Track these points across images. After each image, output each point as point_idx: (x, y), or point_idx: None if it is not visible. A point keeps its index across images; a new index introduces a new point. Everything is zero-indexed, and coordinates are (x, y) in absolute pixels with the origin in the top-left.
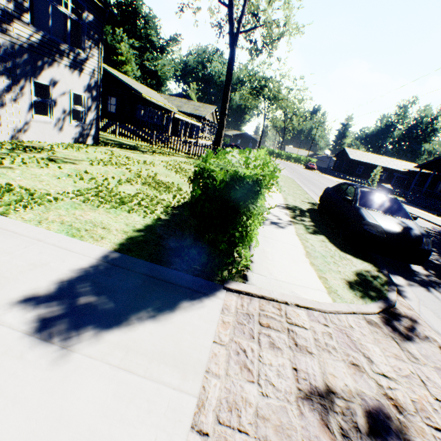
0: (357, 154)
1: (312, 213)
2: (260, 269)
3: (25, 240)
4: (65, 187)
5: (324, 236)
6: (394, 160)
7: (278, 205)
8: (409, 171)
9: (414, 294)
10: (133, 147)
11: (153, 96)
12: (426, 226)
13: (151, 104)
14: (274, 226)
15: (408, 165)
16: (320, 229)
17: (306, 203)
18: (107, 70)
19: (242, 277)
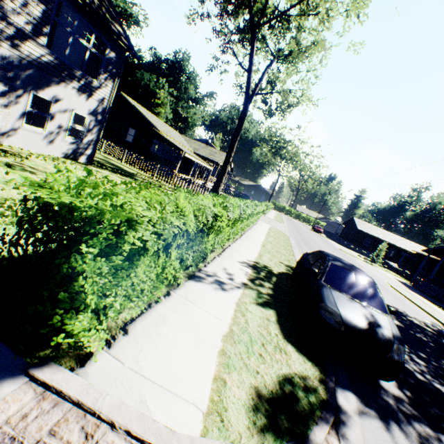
0: (366, 226)
1: (281, 279)
2: (127, 349)
3: None
4: None
5: (274, 312)
6: (403, 239)
7: (243, 261)
8: (418, 254)
9: (362, 434)
10: (130, 174)
11: (171, 135)
12: (424, 320)
13: (165, 141)
14: (215, 286)
15: (418, 246)
16: (277, 301)
17: (283, 265)
18: (134, 106)
19: (81, 358)
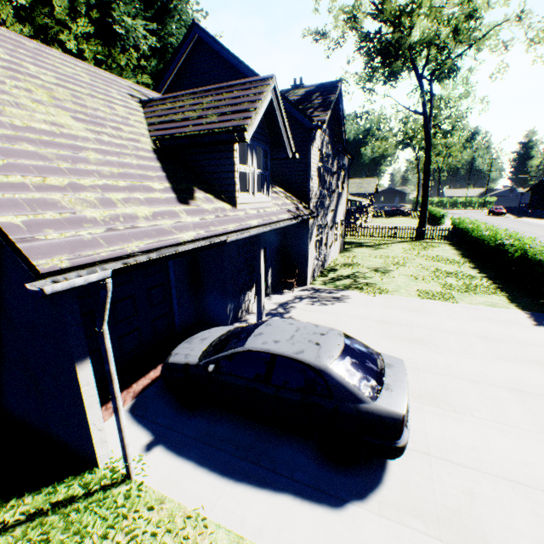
0: None
1: None
2: None
3: (488, 310)
4: (431, 287)
5: None
6: None
7: None
8: None
9: None
10: (355, 243)
11: None
12: None
13: None
14: None
15: None
16: None
17: None
18: None
19: None
